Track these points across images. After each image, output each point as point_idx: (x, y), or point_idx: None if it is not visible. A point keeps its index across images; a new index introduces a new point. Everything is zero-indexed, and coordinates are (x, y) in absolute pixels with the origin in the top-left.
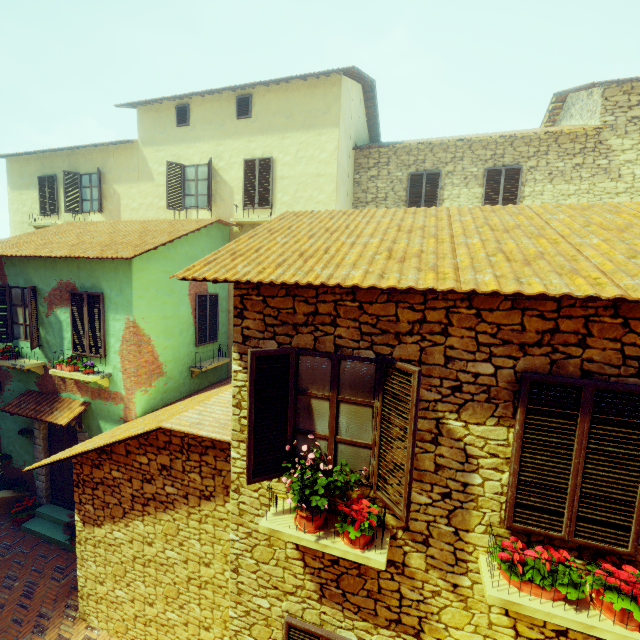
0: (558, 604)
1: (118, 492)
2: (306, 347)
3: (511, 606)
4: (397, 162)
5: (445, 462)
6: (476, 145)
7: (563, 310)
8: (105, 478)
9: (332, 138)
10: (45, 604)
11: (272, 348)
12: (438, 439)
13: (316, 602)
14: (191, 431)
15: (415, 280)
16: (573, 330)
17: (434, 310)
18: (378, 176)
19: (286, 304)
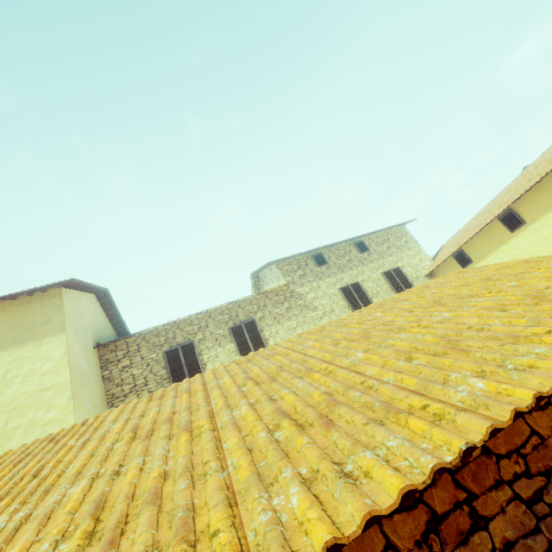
0: None
1: None
2: None
3: None
4: (148, 346)
5: None
6: (214, 313)
7: None
8: None
9: (58, 344)
10: None
11: None
12: None
13: None
14: None
15: None
16: (451, 502)
17: None
18: (131, 364)
19: None
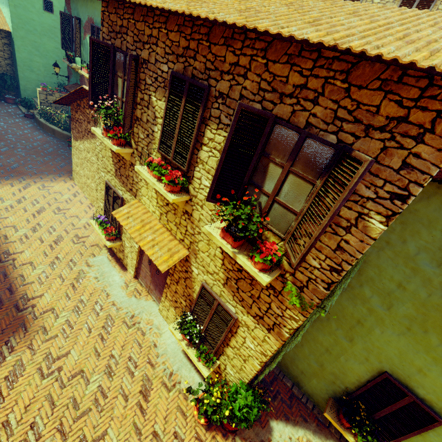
0: (154, 178)
1: (81, 126)
2: (119, 47)
3: (139, 172)
4: None
5: (149, 119)
6: None
7: (192, 35)
8: (78, 118)
9: None
10: (65, 171)
11: (102, 40)
12: (149, 106)
13: (114, 177)
14: None
15: None
16: (193, 48)
17: (155, 29)
18: None
19: (115, 19)
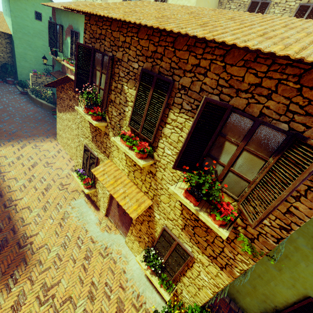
0: (126, 147)
1: (64, 102)
2: (98, 49)
3: (114, 142)
4: None
5: (121, 102)
6: None
7: (160, 42)
8: (62, 97)
9: None
10: (51, 133)
11: (85, 44)
12: (121, 92)
13: (91, 142)
14: (73, 79)
15: (113, 15)
16: (160, 52)
17: (128, 37)
18: None
19: (95, 29)
